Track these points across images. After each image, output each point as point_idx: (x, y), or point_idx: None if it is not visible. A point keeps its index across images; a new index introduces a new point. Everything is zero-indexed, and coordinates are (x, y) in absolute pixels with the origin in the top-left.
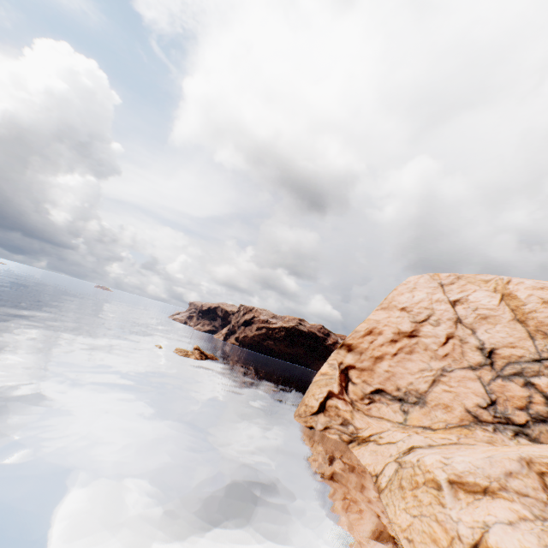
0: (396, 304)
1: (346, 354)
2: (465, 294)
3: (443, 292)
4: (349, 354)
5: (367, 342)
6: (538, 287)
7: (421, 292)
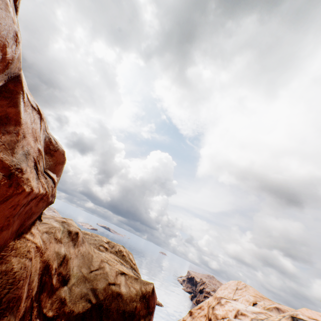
0: (216, 294)
1: (188, 316)
2: (239, 297)
3: (234, 293)
4: (189, 317)
5: (197, 313)
6: (247, 299)
7: (227, 290)
